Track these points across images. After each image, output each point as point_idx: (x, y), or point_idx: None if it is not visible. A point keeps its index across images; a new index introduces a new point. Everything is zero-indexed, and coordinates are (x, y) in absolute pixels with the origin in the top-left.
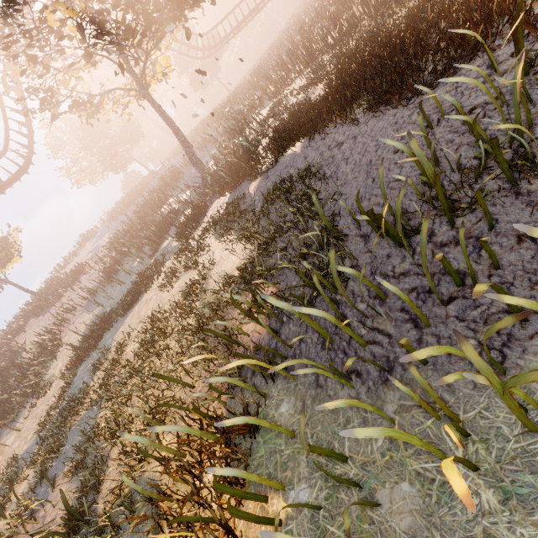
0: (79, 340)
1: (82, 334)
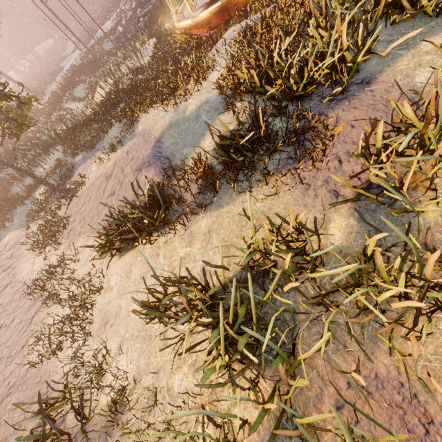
0: None
1: None
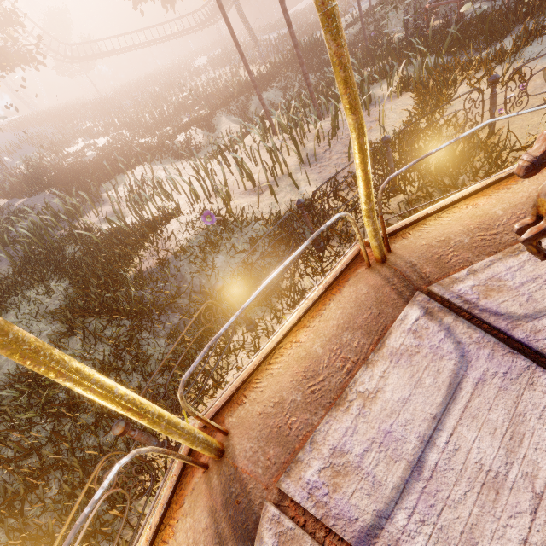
0: None
1: None
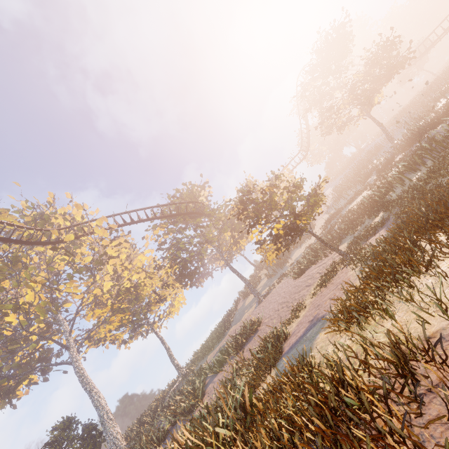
0: (325, 221)
1: (326, 219)
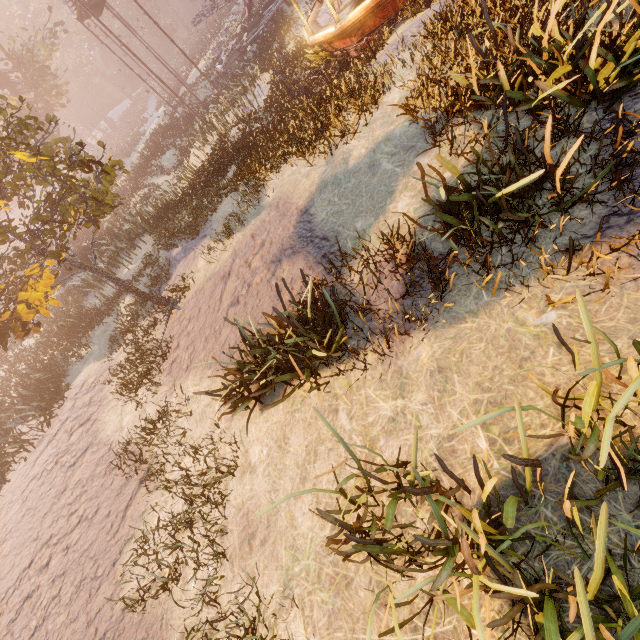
0: None
1: None
